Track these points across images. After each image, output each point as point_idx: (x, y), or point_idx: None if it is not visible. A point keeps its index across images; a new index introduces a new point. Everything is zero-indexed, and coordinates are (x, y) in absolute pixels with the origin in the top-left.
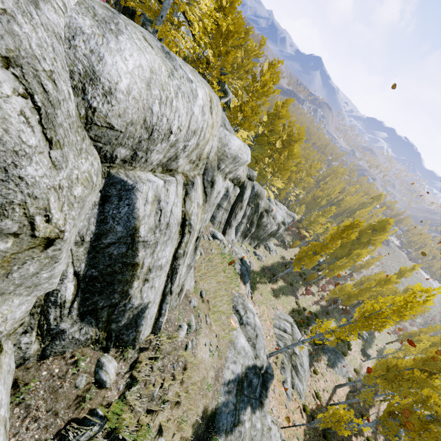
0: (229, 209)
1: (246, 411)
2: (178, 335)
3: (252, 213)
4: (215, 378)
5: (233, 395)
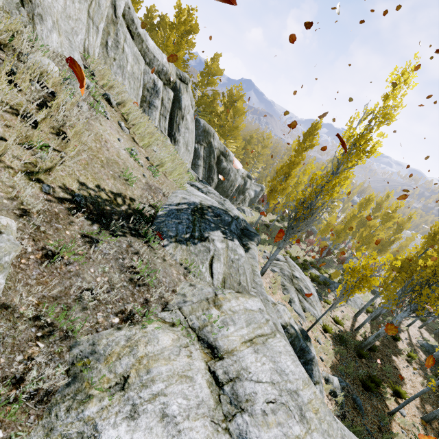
0: (167, 116)
1: (214, 233)
2: (19, 34)
3: (207, 155)
4: (147, 187)
5: (187, 213)
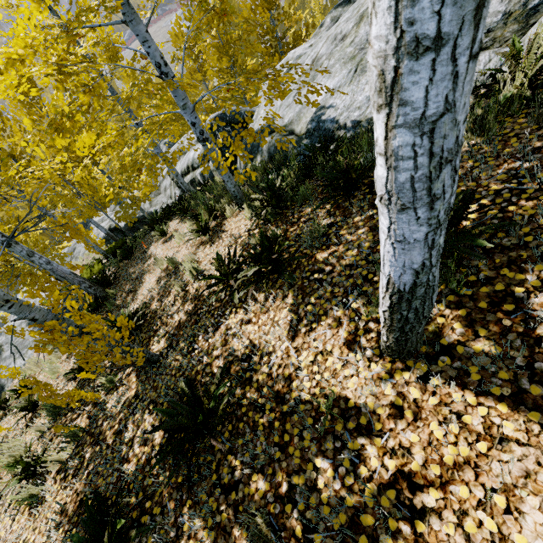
0: None
1: None
2: None
3: None
4: None
5: None
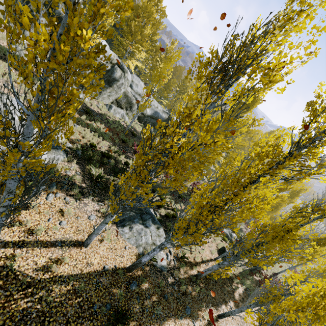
0: None
1: None
2: None
3: None
4: None
5: None
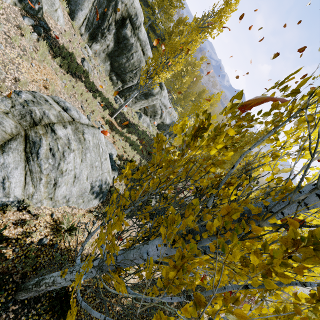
0: None
1: None
2: None
3: None
4: None
5: None
